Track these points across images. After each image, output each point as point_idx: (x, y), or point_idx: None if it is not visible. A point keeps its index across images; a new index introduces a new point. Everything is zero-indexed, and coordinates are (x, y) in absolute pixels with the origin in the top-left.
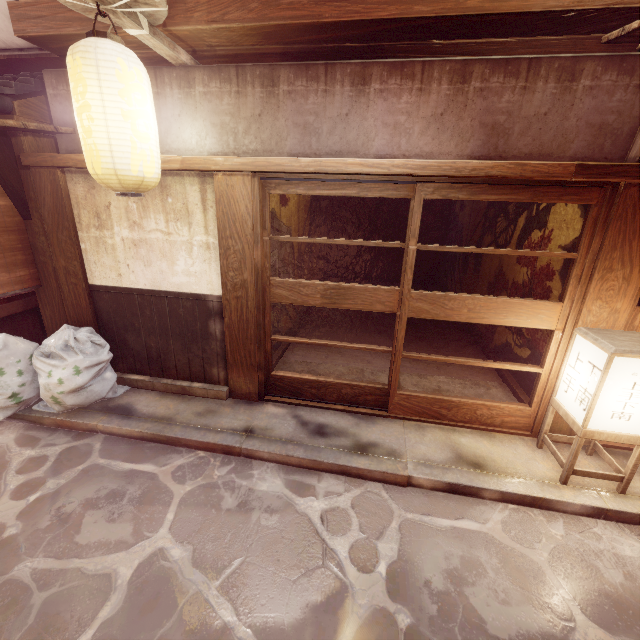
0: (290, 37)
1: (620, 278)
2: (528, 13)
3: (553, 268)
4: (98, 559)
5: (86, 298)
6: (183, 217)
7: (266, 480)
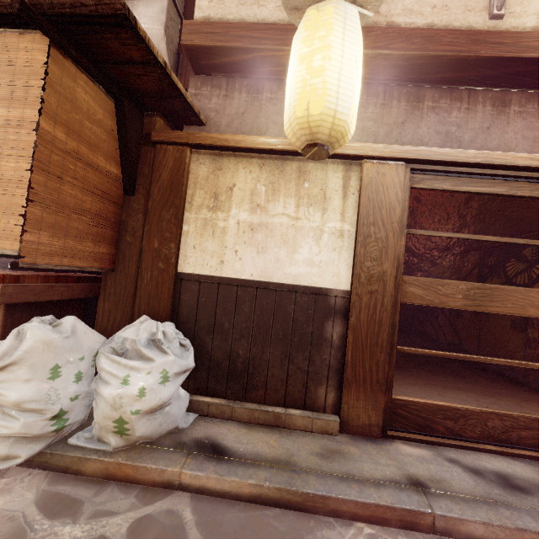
0: (428, 73)
1: None
2: None
3: None
4: None
5: (170, 287)
6: (318, 202)
7: None
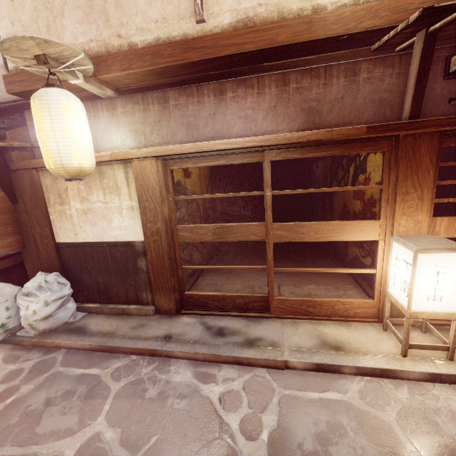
0: (174, 73)
1: (415, 198)
2: (317, 40)
3: (375, 198)
4: (50, 444)
5: (54, 252)
6: (115, 191)
7: (180, 373)
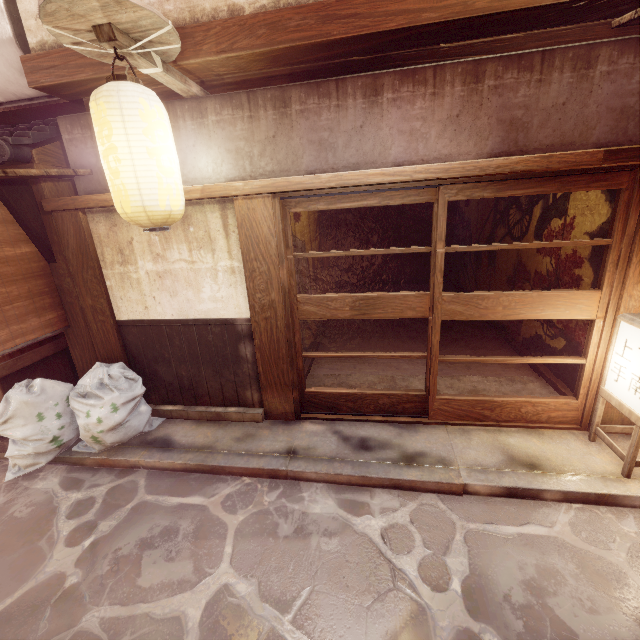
0: (297, 58)
1: None
2: (538, 7)
3: (580, 255)
4: (164, 602)
5: (115, 334)
6: (206, 244)
7: (318, 502)
